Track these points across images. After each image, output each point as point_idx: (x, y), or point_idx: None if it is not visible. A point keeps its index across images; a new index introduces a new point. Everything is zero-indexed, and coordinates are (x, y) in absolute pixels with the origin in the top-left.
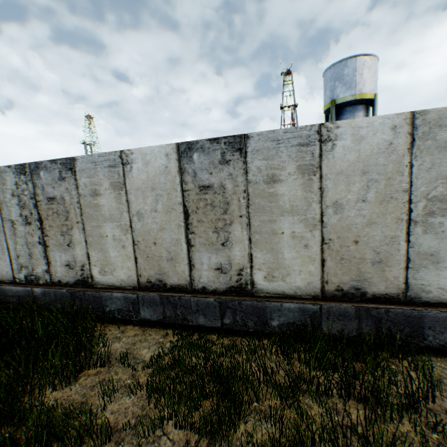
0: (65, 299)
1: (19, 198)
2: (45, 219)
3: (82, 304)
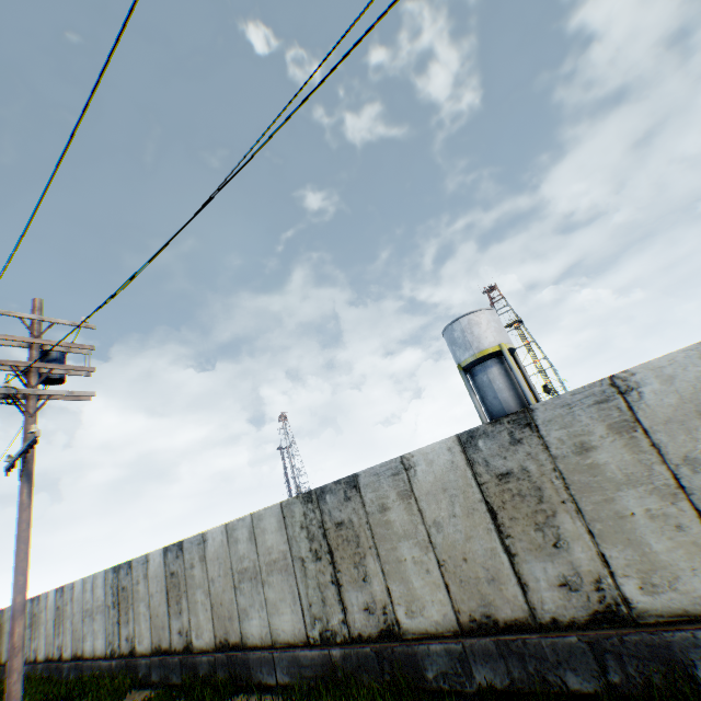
0: (124, 668)
1: (113, 588)
2: (121, 602)
3: (131, 671)
